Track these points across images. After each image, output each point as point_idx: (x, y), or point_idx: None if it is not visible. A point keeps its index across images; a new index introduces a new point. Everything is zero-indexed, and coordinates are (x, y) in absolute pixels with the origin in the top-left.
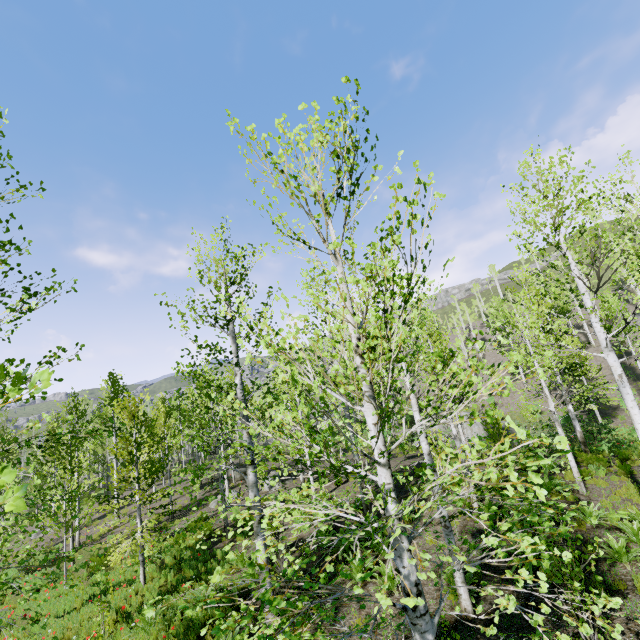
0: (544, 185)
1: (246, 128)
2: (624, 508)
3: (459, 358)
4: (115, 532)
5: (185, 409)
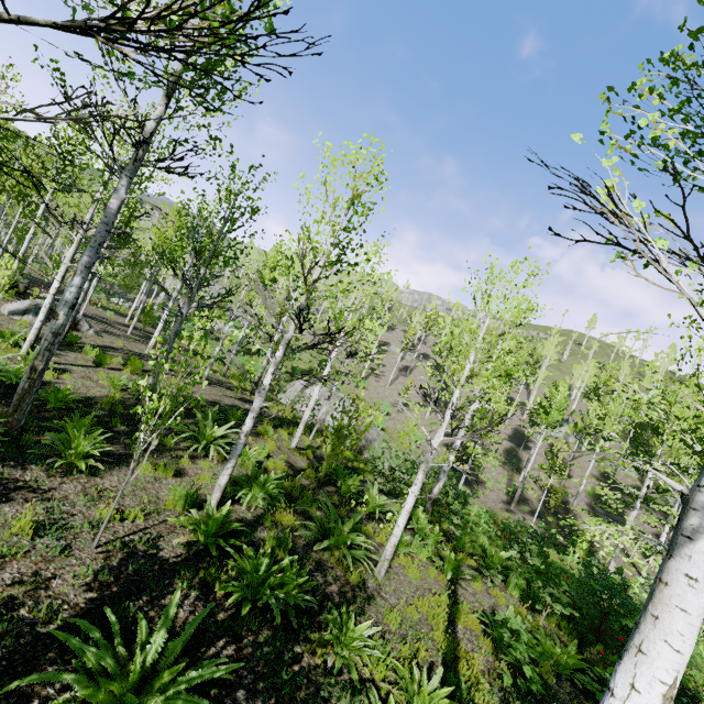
0: None
1: None
2: (411, 643)
3: None
4: None
5: None
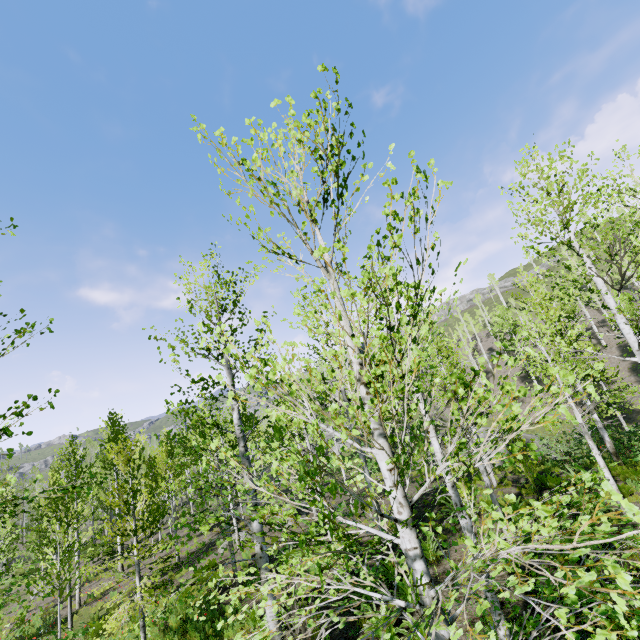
0: (547, 182)
1: (215, 134)
2: None
3: (484, 378)
4: (118, 587)
5: (189, 445)
